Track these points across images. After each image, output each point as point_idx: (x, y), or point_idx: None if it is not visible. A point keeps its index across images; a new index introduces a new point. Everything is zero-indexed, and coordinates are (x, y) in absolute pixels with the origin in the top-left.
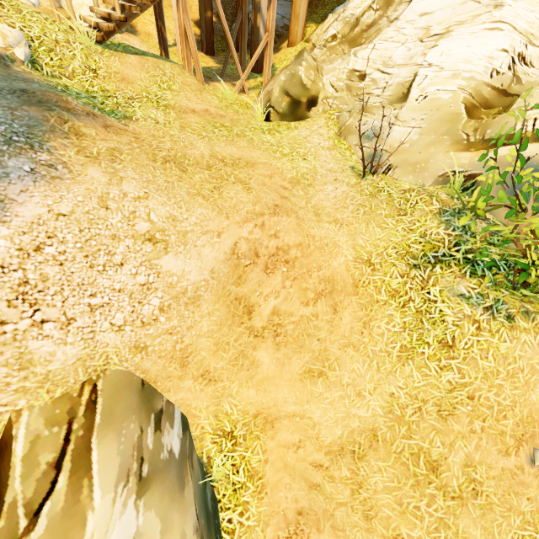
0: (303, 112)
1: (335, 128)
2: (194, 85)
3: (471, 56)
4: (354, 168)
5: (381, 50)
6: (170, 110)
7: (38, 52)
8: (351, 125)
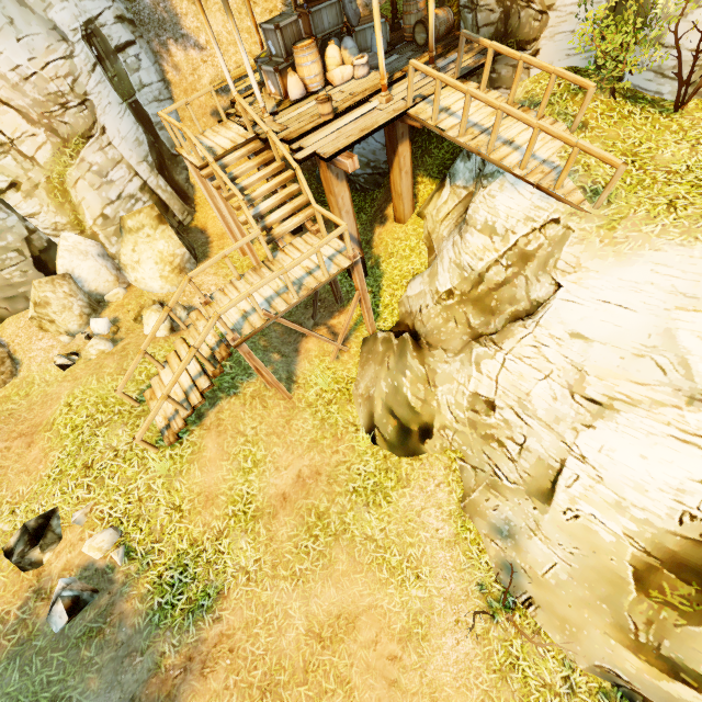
0: (416, 444)
1: (458, 489)
2: (280, 419)
3: (646, 479)
4: (483, 585)
5: (515, 376)
6: (259, 523)
7: (129, 533)
8: (477, 503)
